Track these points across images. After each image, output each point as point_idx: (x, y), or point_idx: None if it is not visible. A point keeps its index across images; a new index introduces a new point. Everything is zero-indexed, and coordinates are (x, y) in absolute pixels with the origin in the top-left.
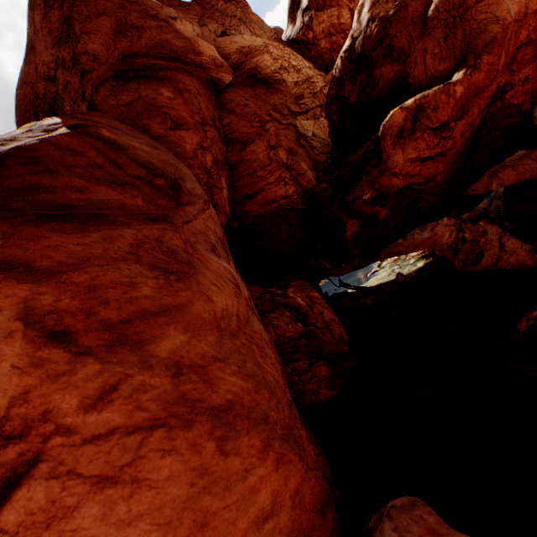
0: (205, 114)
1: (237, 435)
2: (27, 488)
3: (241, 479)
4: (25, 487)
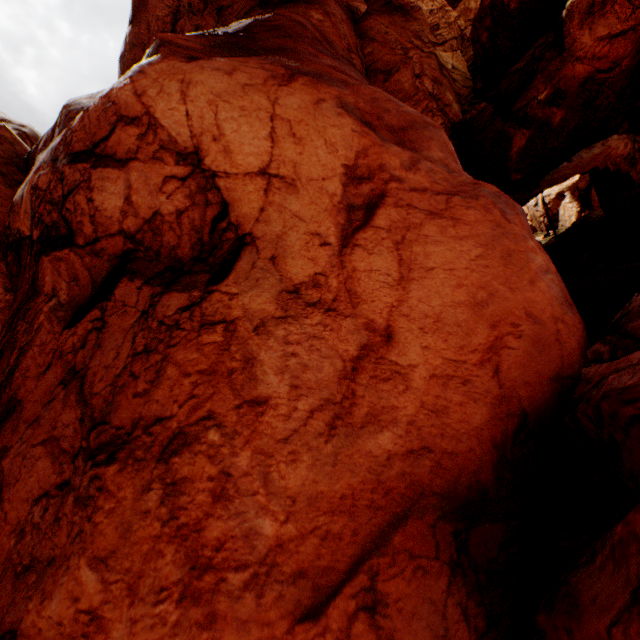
0: (349, 41)
1: (511, 213)
2: (384, 210)
3: (522, 241)
4: (382, 209)
